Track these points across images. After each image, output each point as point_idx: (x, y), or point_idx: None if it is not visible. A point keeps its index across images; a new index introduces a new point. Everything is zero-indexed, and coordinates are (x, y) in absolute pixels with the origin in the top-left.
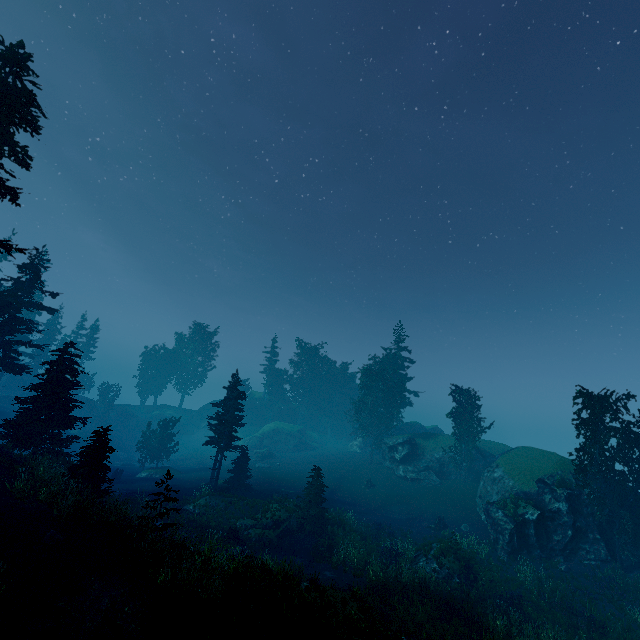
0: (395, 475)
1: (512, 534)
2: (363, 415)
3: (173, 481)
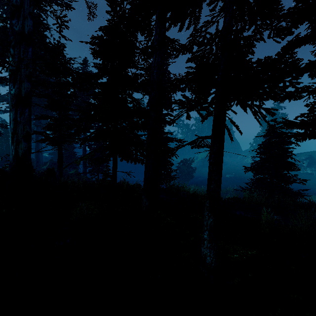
0: (300, 173)
1: None
2: None
3: (223, 192)
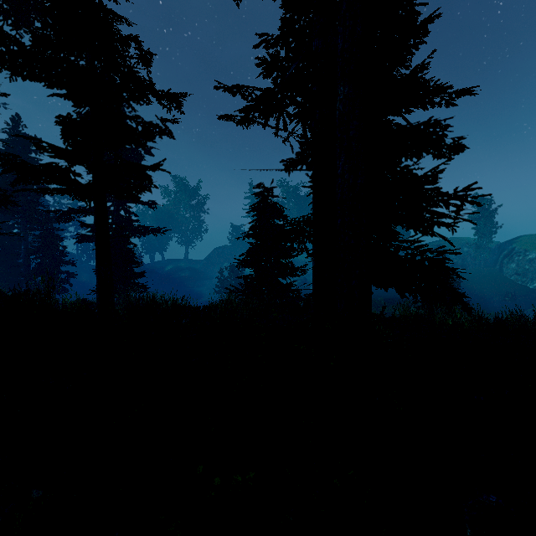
0: None
1: None
2: None
3: None
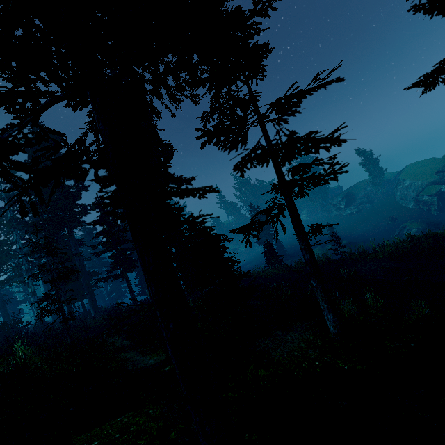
0: (344, 216)
1: (438, 201)
2: (308, 196)
3: None
